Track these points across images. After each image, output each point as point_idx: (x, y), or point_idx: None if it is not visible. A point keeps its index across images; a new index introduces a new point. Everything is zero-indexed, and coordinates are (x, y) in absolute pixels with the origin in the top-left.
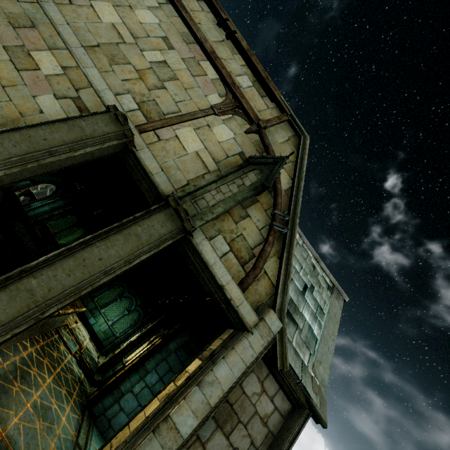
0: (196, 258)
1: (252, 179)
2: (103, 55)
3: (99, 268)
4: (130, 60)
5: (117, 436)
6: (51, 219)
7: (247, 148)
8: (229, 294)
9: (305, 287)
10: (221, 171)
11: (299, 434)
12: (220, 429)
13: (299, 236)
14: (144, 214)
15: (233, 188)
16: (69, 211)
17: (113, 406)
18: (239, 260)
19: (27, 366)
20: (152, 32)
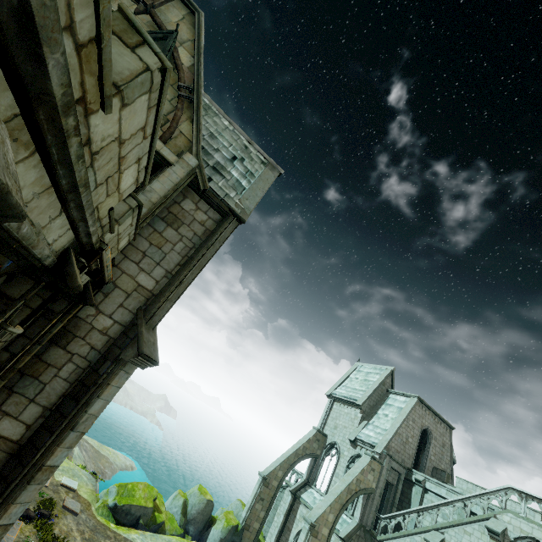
0: None
1: None
2: None
3: None
4: None
5: None
6: None
7: None
8: None
9: (234, 158)
10: None
11: (227, 228)
12: (170, 226)
13: (230, 124)
14: None
15: None
16: None
17: None
18: None
19: None
20: None
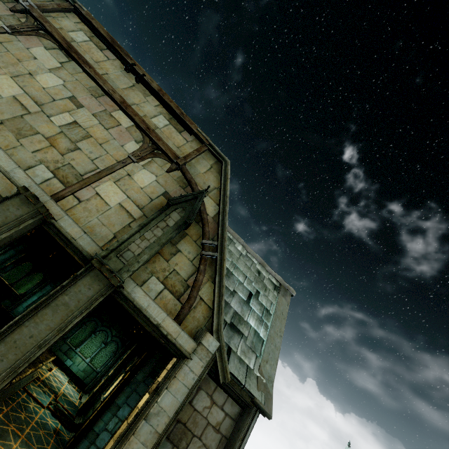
0: (130, 305)
1: (176, 218)
2: (8, 132)
3: (31, 345)
4: (38, 129)
5: None
6: (4, 270)
7: (171, 187)
8: (166, 330)
9: (250, 295)
10: (147, 216)
11: (248, 431)
12: (176, 447)
13: (243, 247)
14: (71, 280)
15: (158, 232)
16: (22, 258)
17: (90, 448)
18: (174, 294)
19: None
20: (57, 95)
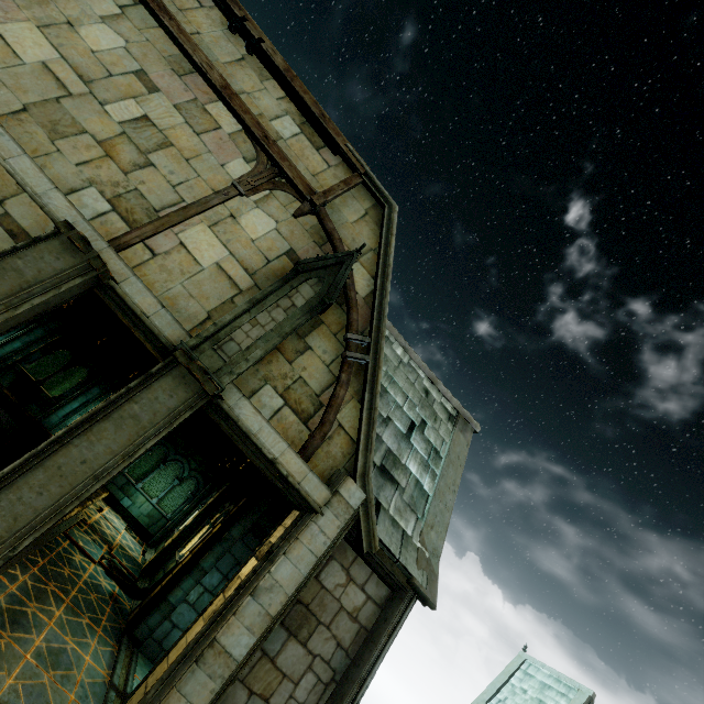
0: (232, 427)
1: (307, 295)
2: (36, 126)
3: (84, 475)
4: (85, 125)
5: (153, 672)
6: (29, 360)
7: (300, 242)
8: (286, 468)
9: (412, 426)
10: (261, 287)
11: (400, 623)
12: (294, 637)
13: (404, 350)
14: (142, 381)
15: (278, 315)
16: (56, 343)
17: (162, 625)
18: (299, 416)
19: (19, 604)
20: (115, 66)
